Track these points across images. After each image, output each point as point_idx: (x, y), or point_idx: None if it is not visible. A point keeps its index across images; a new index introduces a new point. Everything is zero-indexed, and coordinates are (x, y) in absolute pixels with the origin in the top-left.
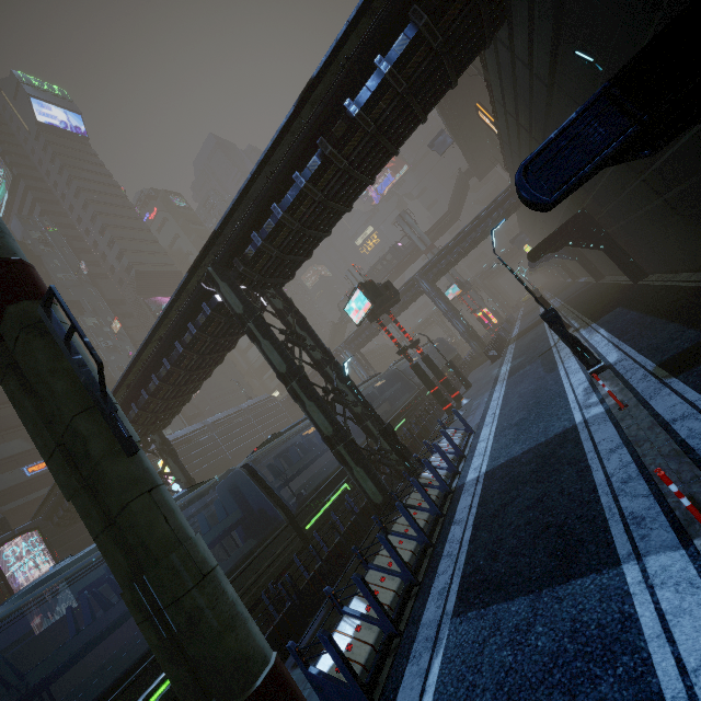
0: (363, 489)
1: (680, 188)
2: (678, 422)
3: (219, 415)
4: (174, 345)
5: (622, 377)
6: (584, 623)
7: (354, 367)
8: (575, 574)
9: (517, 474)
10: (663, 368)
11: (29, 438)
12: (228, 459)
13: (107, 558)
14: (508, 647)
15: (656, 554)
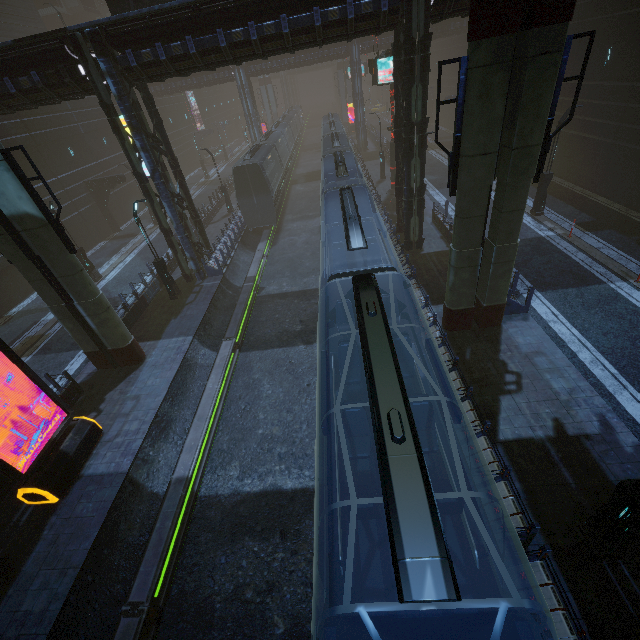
0: (409, 230)
1: (630, 146)
2: (601, 249)
3: None
4: (303, 6)
5: (555, 222)
6: (603, 294)
7: (243, 95)
8: (590, 284)
9: (521, 250)
10: (579, 226)
11: None
12: (81, 132)
13: (467, 231)
14: (578, 298)
15: (617, 282)
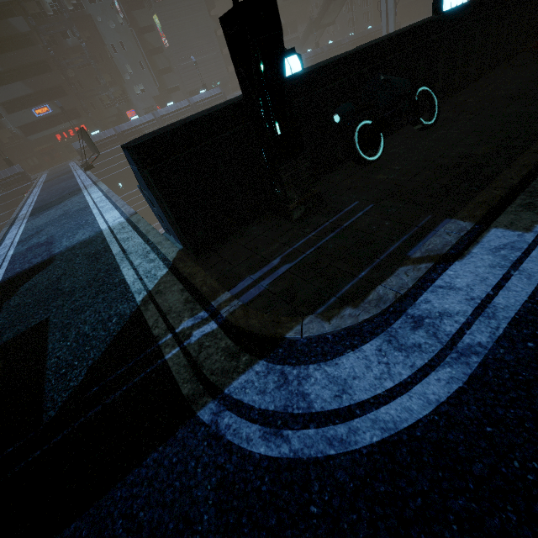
0: None
1: None
2: None
3: (168, 108)
4: None
5: None
6: None
7: None
8: None
9: None
10: None
11: (26, 82)
12: None
13: None
14: None
15: None
